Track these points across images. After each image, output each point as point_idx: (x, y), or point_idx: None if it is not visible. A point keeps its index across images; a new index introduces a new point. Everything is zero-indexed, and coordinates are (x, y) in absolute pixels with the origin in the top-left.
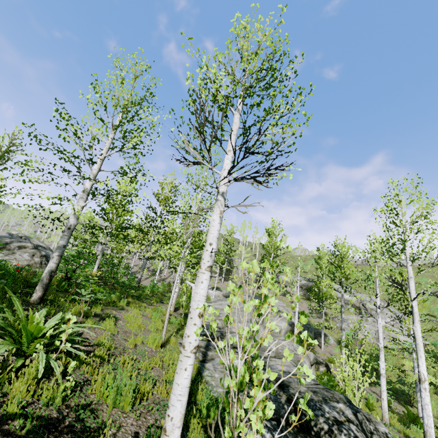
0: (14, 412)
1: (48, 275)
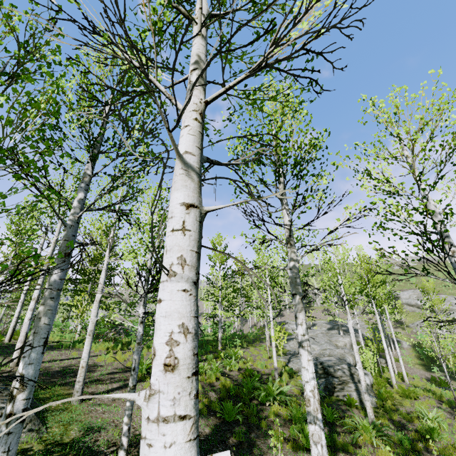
0: (243, 367)
1: (220, 339)
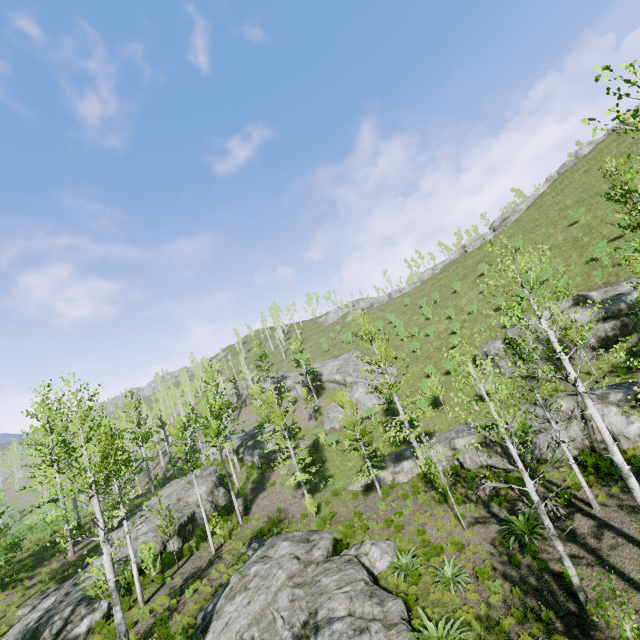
0: None
1: None
